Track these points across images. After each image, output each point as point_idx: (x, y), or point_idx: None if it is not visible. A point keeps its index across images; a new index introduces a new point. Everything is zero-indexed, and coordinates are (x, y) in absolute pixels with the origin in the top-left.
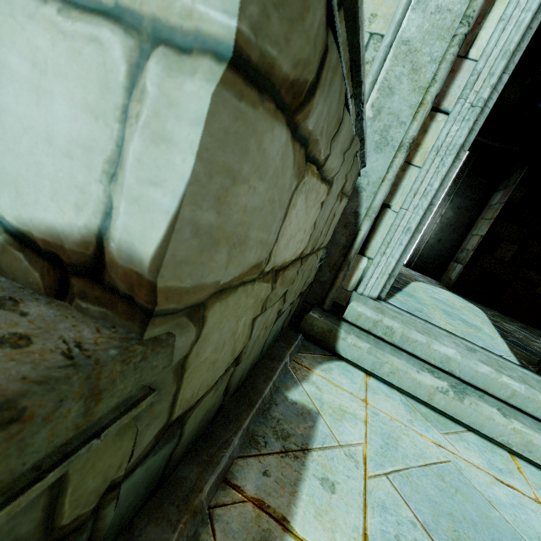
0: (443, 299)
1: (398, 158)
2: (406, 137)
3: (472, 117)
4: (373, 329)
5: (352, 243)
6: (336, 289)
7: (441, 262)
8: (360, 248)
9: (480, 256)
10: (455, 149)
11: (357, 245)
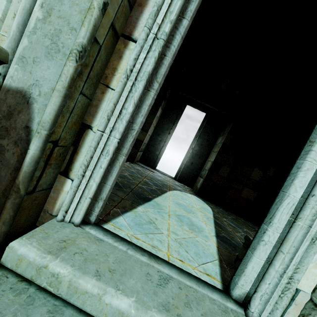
0: (185, 204)
1: (66, 66)
2: (74, 43)
3: (157, 47)
4: (36, 277)
5: (21, 164)
6: (2, 222)
7: (193, 176)
8: (64, 169)
9: (212, 174)
10: (144, 75)
11: (25, 167)
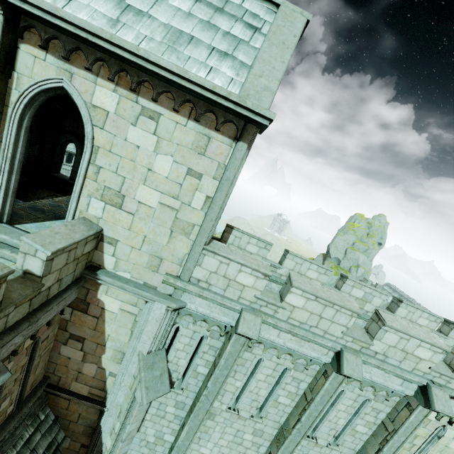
0: None
1: None
2: None
3: (8, 162)
4: None
5: None
6: None
7: None
8: None
9: None
10: (6, 171)
11: None
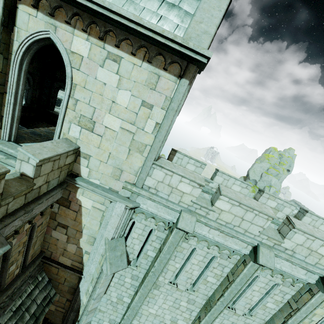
0: None
1: None
2: None
3: (13, 96)
4: None
5: None
6: None
7: None
8: (0, 127)
9: None
10: (12, 103)
11: None
